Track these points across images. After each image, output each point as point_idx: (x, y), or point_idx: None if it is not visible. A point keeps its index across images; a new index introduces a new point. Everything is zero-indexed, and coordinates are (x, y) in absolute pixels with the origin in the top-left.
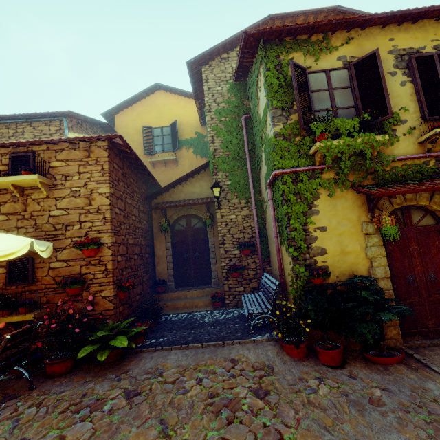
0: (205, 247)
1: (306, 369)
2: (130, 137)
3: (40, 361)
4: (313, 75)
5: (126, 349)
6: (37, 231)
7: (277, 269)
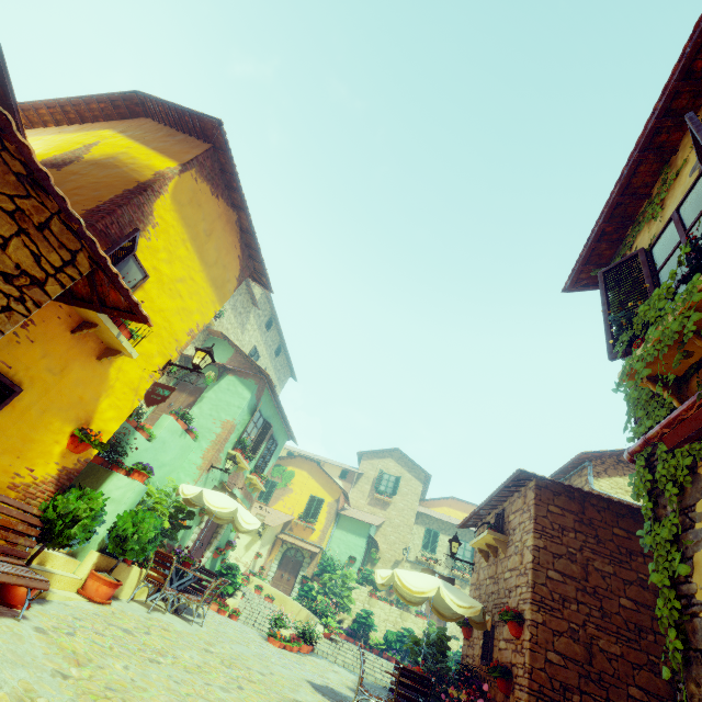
0: None
1: None
2: None
3: None
4: (658, 243)
5: None
6: (498, 597)
7: None
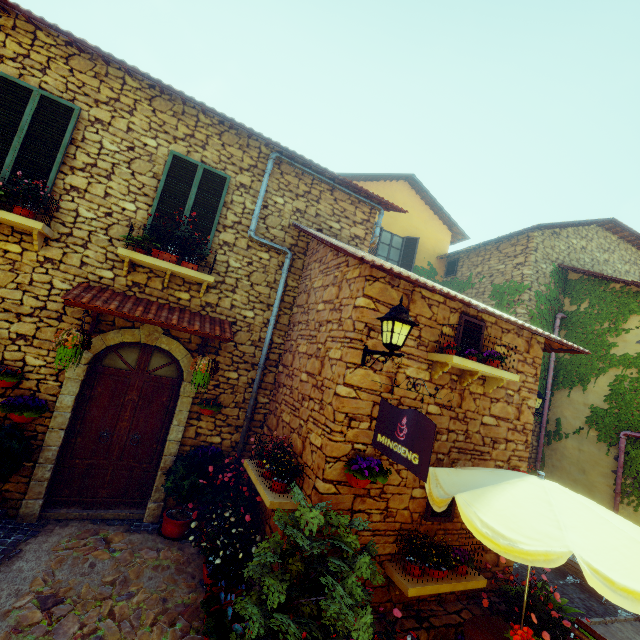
0: None
1: None
2: None
3: None
4: None
5: None
6: (466, 441)
7: None
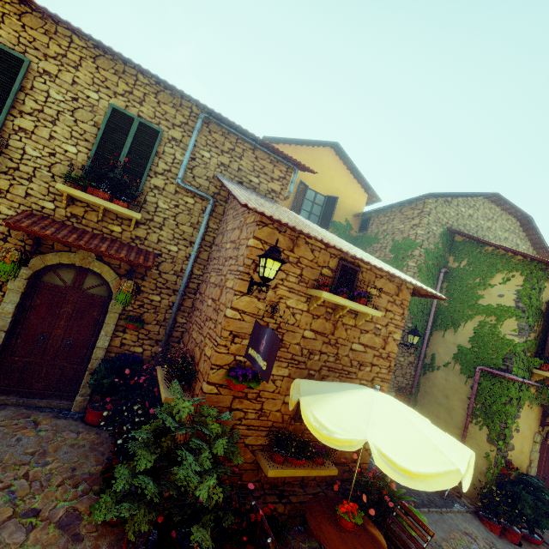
0: None
1: (511, 548)
2: None
3: None
4: None
5: None
6: (336, 362)
7: None
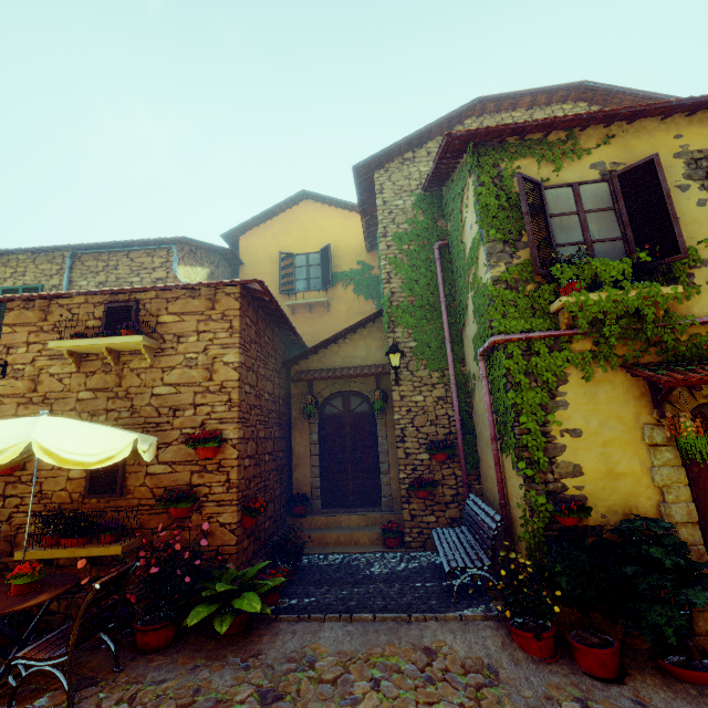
0: (372, 444)
1: (555, 680)
2: (261, 267)
3: (126, 624)
4: (552, 191)
5: (253, 613)
6: (133, 416)
7: (494, 491)
